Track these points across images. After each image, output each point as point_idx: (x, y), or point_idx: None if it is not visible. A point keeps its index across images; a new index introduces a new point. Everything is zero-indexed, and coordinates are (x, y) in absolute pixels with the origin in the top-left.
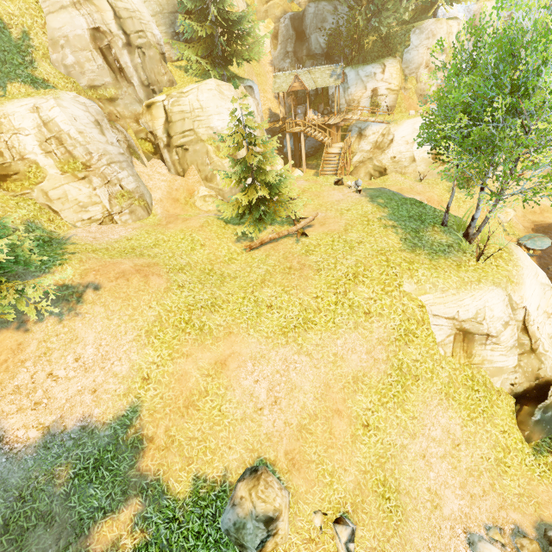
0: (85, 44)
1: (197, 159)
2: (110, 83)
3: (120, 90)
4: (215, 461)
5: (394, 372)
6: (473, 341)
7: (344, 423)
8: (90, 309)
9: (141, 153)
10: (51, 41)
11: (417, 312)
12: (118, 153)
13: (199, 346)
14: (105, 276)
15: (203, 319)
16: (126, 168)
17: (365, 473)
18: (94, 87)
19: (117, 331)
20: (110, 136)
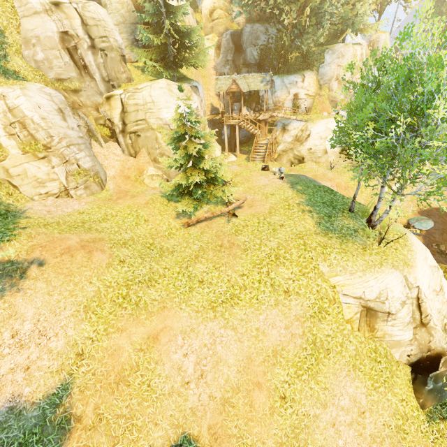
0: (54, 44)
1: (147, 144)
2: (75, 77)
3: (83, 83)
4: (140, 439)
5: (309, 346)
6: (376, 317)
7: (263, 396)
8: (33, 284)
9: (100, 136)
10: (24, 40)
11: (330, 292)
12: (78, 136)
13: (134, 321)
14: (51, 252)
15: (139, 294)
16: (84, 150)
17: (281, 445)
18: (60, 80)
19: (57, 307)
20: (71, 122)
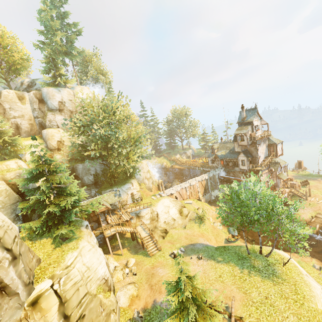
0: None
1: (91, 317)
2: None
3: None
4: None
5: None
6: None
7: None
8: None
9: None
10: None
11: None
12: None
13: None
14: None
15: None
16: None
17: None
18: None
19: None
20: None
